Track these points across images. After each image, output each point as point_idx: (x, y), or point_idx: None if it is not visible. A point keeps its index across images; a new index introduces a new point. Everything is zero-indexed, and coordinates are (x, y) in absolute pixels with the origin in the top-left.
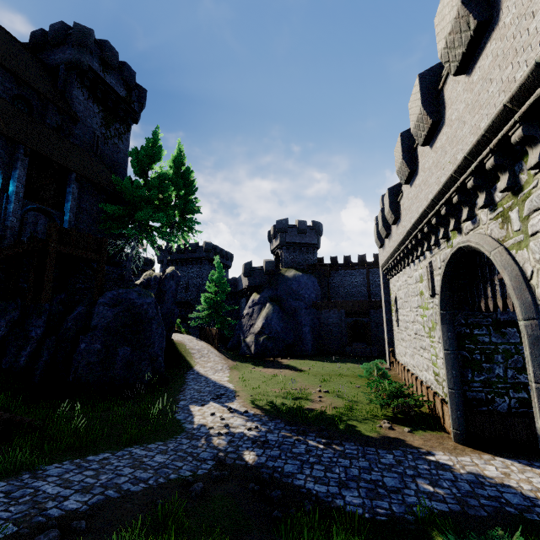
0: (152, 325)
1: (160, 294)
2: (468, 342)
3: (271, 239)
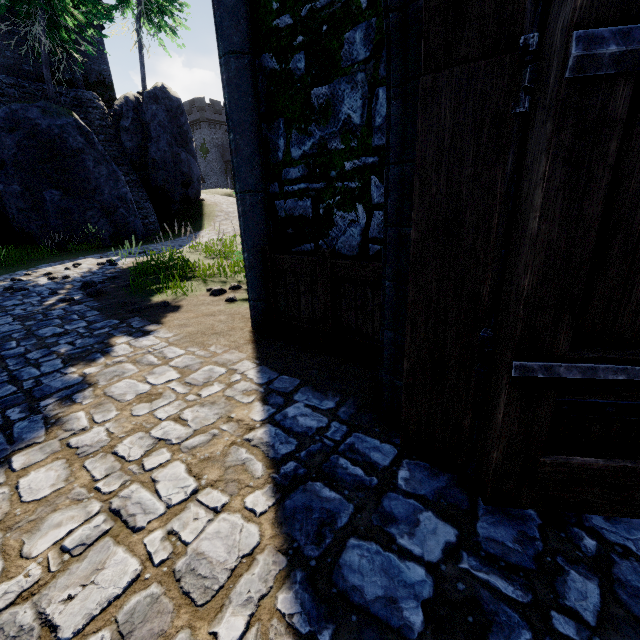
0: (84, 161)
1: (144, 129)
2: (278, 4)
3: None
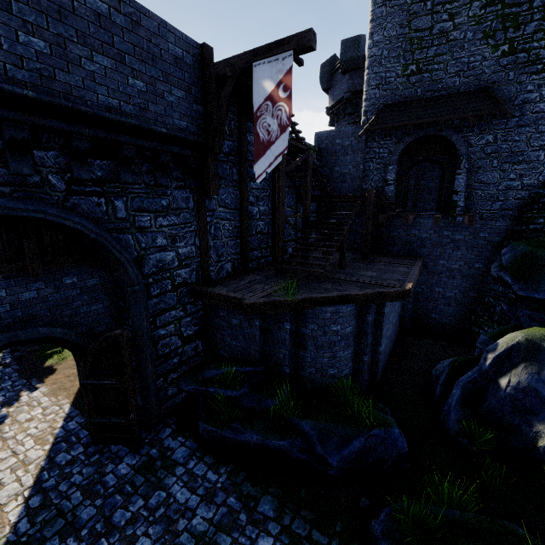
0: None
1: None
2: None
3: None
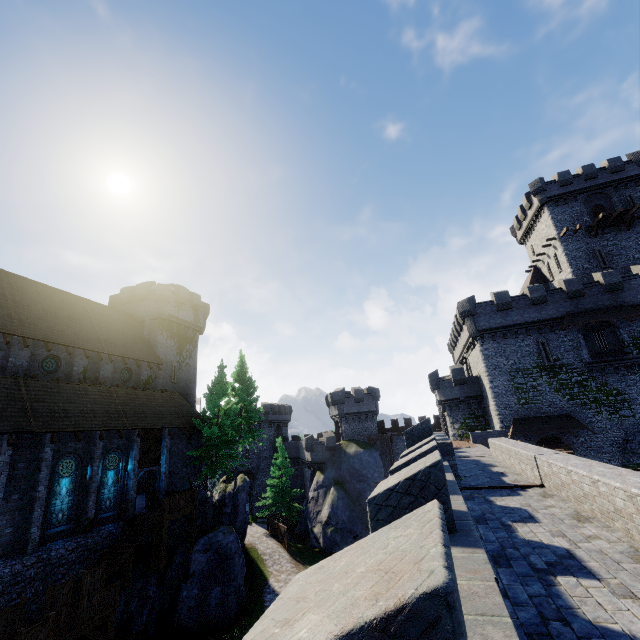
0: (235, 559)
1: (234, 509)
2: None
3: (329, 404)
